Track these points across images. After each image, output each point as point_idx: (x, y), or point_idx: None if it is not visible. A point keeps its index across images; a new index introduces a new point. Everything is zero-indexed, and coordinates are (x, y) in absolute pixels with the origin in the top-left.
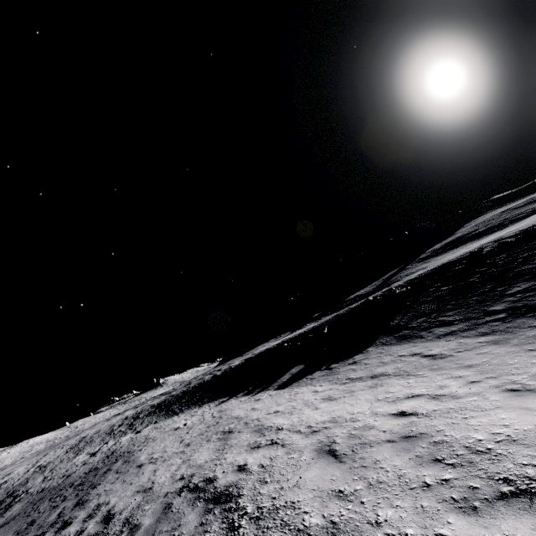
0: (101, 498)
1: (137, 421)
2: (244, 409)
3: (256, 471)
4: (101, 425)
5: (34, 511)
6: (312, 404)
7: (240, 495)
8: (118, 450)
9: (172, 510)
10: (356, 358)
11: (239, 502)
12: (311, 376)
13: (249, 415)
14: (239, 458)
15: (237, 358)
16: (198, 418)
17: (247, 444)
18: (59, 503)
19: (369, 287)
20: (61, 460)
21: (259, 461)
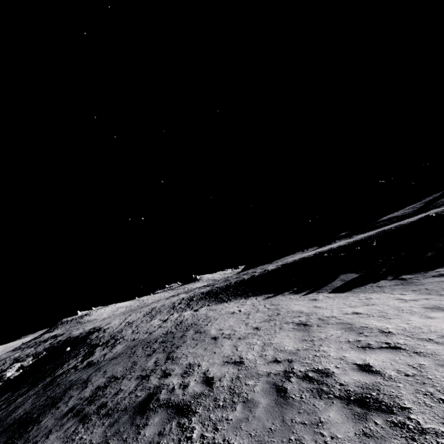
0: (189, 359)
1: (192, 302)
2: (304, 305)
3: (401, 379)
4: (164, 301)
5: (133, 354)
6: (413, 311)
7: (405, 408)
8: (185, 321)
9: (290, 396)
10: (442, 271)
11: (415, 419)
12: (377, 284)
13: (317, 312)
14: (349, 355)
15: (266, 264)
16: (250, 307)
17: (345, 341)
18: (151, 353)
19: (407, 210)
20: (141, 320)
21: (391, 366)
